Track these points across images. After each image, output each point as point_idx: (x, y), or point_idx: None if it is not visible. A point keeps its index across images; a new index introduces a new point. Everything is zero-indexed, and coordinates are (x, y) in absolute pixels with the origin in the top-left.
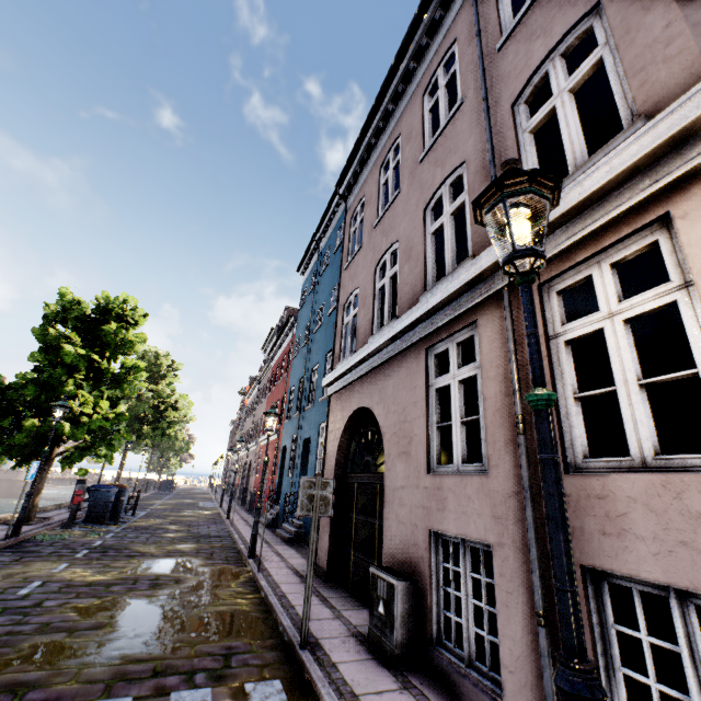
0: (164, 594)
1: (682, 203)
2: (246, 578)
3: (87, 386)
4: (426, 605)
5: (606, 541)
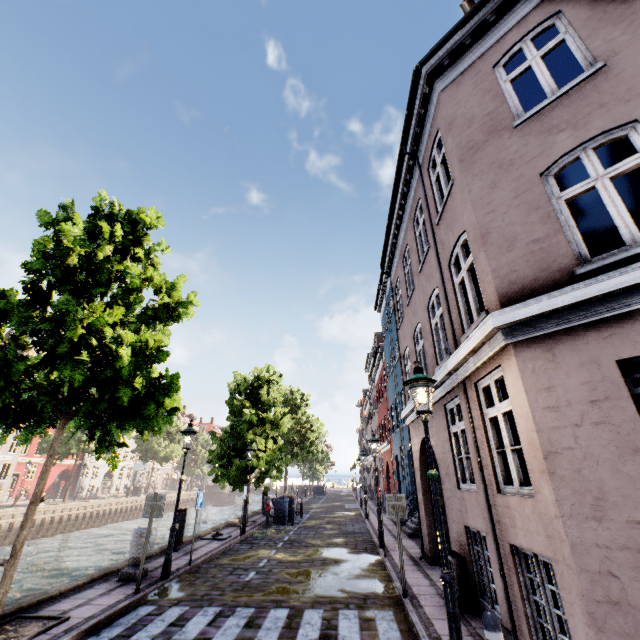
0: (330, 568)
1: (502, 362)
2: (378, 561)
3: (258, 430)
4: (471, 573)
5: (512, 530)
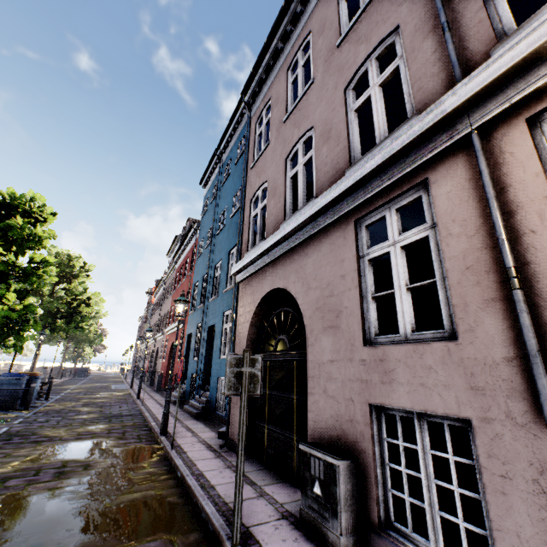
0: (70, 484)
1: None
2: (160, 457)
3: None
4: (371, 484)
5: None
